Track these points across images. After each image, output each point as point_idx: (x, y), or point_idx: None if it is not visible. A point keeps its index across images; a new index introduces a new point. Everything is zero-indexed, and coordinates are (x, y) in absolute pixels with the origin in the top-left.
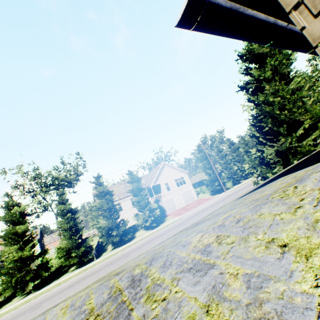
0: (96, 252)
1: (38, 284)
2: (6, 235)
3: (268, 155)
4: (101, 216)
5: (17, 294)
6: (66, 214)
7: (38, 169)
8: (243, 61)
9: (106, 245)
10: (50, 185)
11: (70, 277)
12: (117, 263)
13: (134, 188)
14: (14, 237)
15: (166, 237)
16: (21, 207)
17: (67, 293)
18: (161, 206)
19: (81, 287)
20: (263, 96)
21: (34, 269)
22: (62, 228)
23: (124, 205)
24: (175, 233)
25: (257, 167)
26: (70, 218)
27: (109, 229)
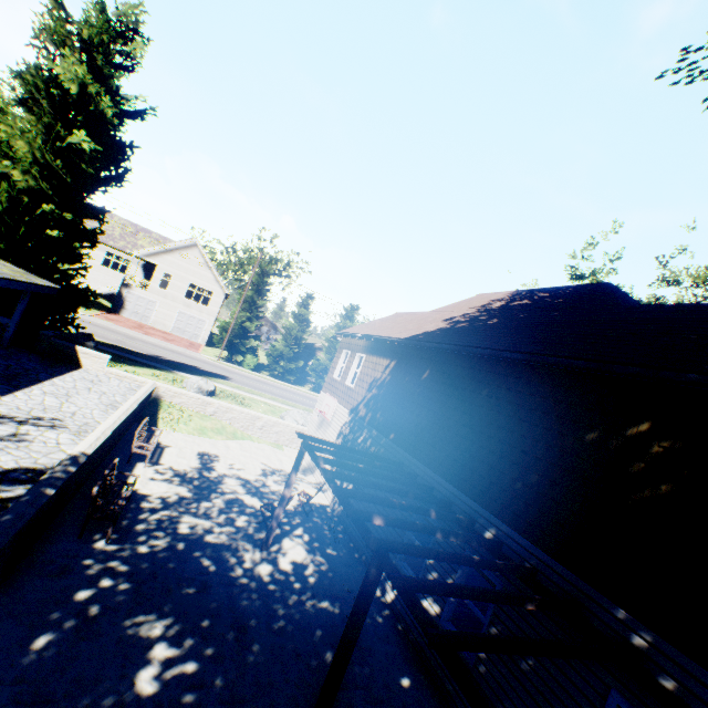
0: None
1: None
2: None
3: None
4: None
5: None
6: None
7: None
8: None
9: None
10: None
11: None
12: None
13: None
14: None
15: None
16: None
17: None
18: (123, 297)
19: None
20: None
21: None
22: None
23: (87, 251)
24: None
25: None
26: None
27: None
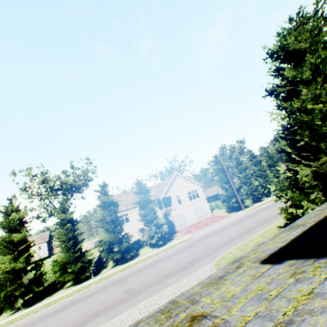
0: (94, 268)
1: (31, 298)
2: (1, 243)
3: (303, 177)
4: (103, 228)
5: (4, 311)
6: (66, 224)
7: (46, 173)
8: (274, 59)
9: (107, 261)
10: (58, 189)
11: (61, 297)
12: (112, 289)
13: (141, 200)
14: (9, 245)
15: (170, 263)
16: (20, 213)
17: (50, 321)
18: (171, 221)
19: (67, 316)
20: (300, 102)
21: (26, 283)
22: (60, 239)
23: (131, 216)
24: (161, 307)
25: (286, 190)
26: (69, 229)
27: (110, 243)
